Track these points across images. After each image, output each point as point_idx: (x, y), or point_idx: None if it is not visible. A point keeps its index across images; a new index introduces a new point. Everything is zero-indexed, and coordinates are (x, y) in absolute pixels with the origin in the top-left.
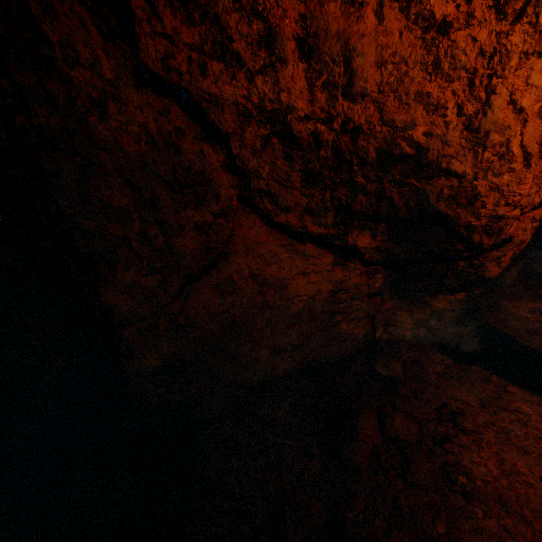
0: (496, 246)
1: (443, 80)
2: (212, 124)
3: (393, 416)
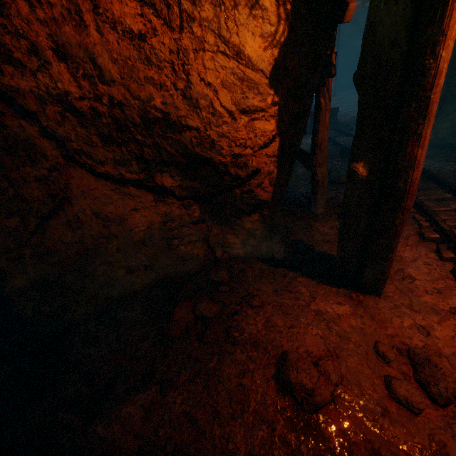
0: (251, 176)
1: (157, 68)
2: (21, 106)
3: (201, 302)
